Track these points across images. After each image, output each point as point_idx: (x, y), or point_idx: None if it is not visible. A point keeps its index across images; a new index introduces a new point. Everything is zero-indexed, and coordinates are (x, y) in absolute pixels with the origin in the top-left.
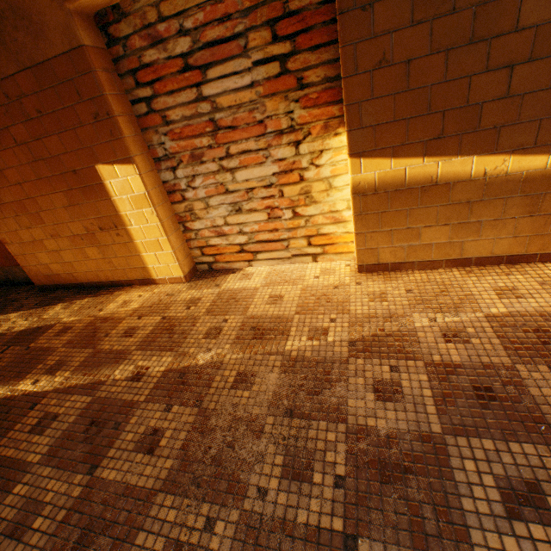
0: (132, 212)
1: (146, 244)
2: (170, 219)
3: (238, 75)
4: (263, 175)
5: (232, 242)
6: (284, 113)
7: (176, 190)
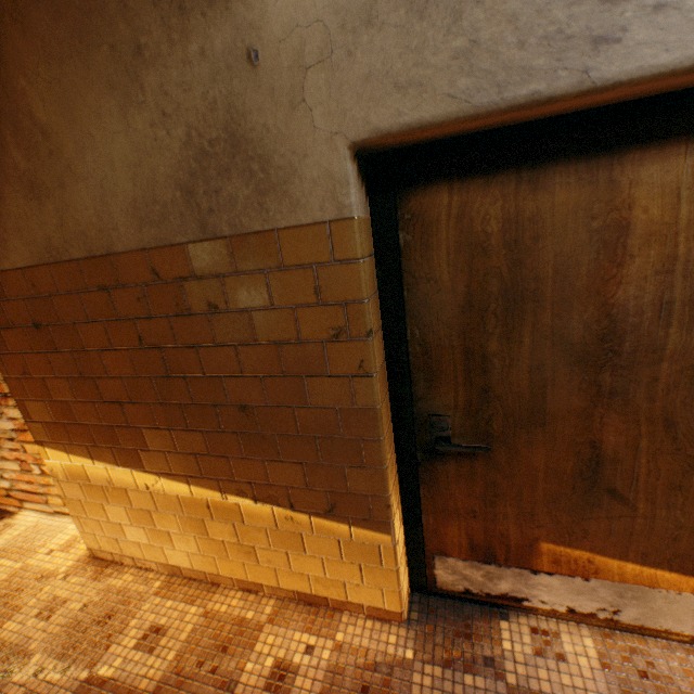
0: None
1: None
2: None
3: None
4: (8, 426)
5: (1, 483)
6: None
7: None
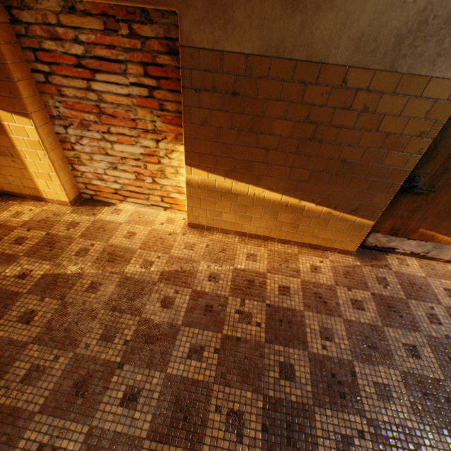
0: (27, 149)
1: (39, 174)
2: (60, 160)
3: (120, 85)
4: (134, 151)
5: (109, 185)
6: (151, 119)
7: (67, 140)
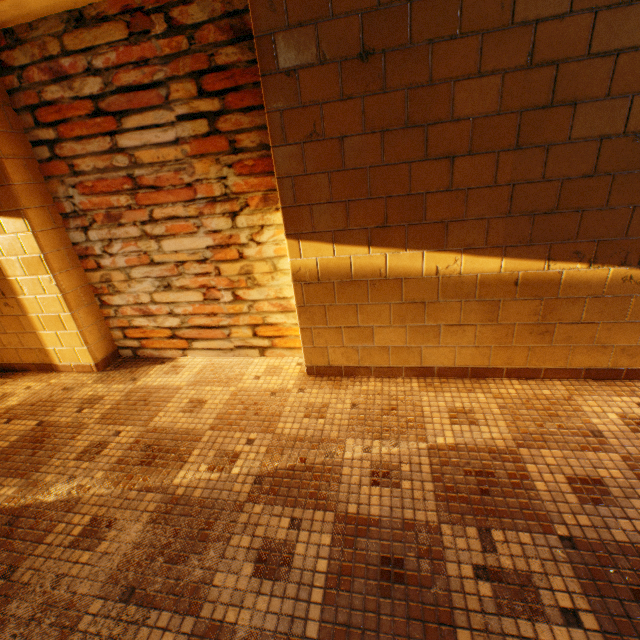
0: (24, 277)
1: (45, 320)
2: (79, 289)
3: (162, 128)
4: (196, 247)
5: (162, 324)
6: (218, 178)
7: (90, 255)
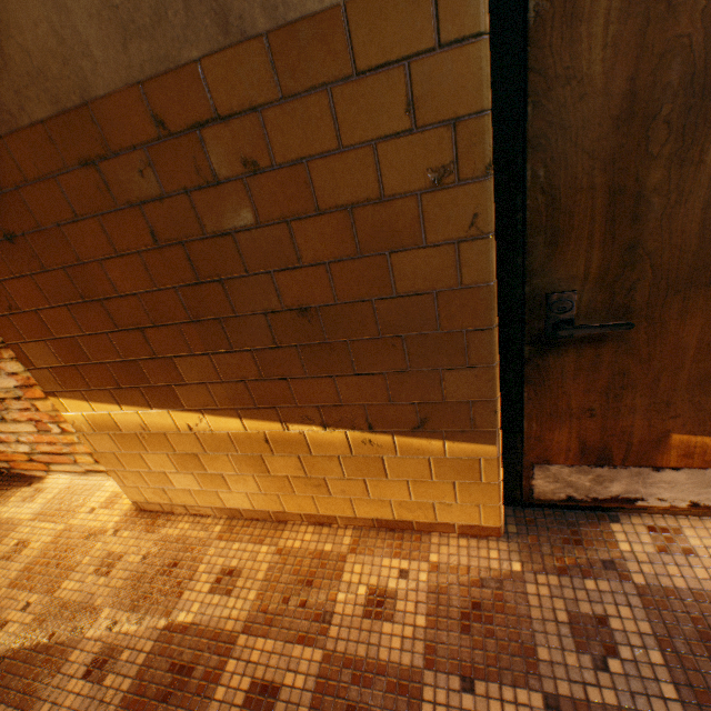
0: None
1: None
2: None
3: None
4: (10, 384)
5: (19, 448)
6: None
7: None
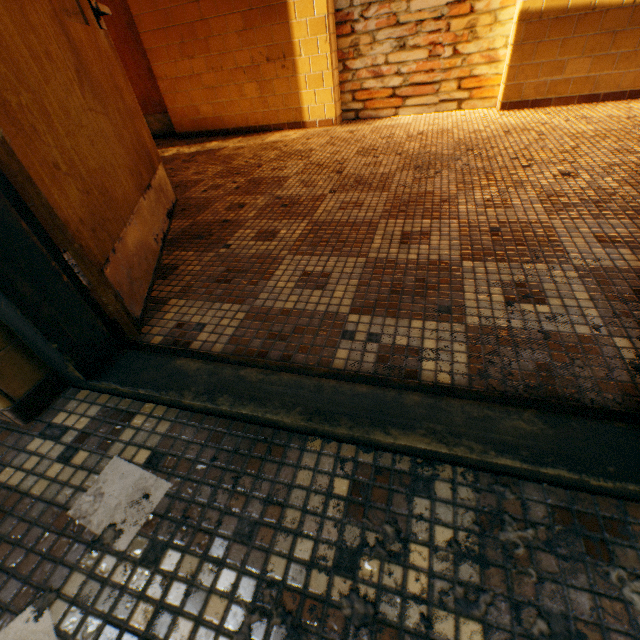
0: (305, 39)
1: (309, 80)
2: (334, 54)
3: None
4: (435, 6)
5: (385, 86)
6: None
7: (345, 23)
